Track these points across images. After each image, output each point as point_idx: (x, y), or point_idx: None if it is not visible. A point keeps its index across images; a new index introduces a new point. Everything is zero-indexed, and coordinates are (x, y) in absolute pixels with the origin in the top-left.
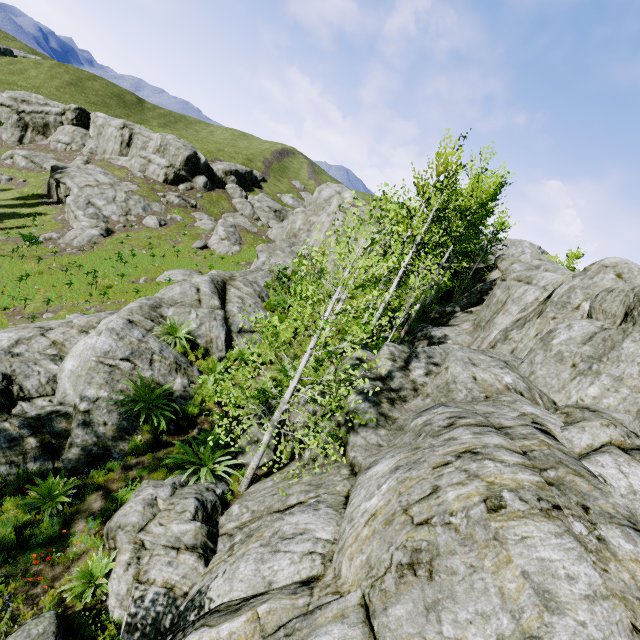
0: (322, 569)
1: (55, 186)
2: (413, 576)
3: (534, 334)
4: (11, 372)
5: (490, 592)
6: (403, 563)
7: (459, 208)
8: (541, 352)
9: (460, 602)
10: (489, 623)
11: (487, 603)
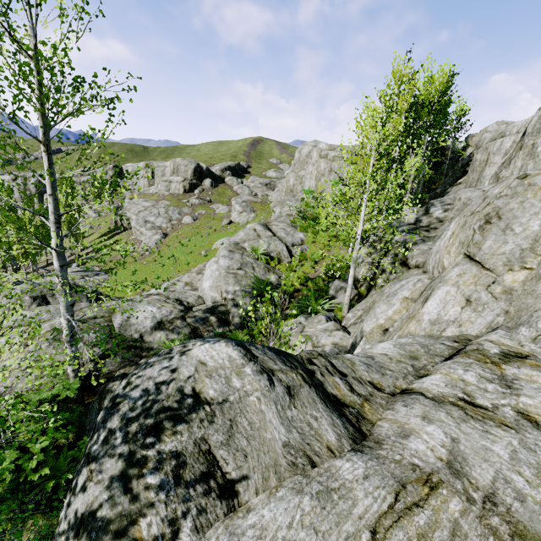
0: (430, 281)
1: (120, 220)
2: (489, 225)
3: (521, 163)
4: (177, 298)
5: (535, 204)
6: (481, 224)
7: (424, 103)
8: (530, 161)
9: (520, 217)
10: (539, 214)
11: (535, 209)
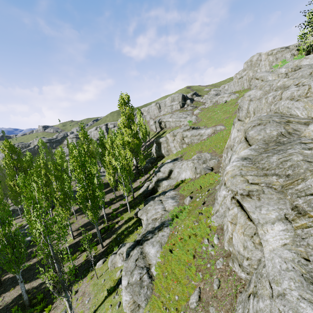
0: None
1: (159, 125)
2: None
3: None
4: None
5: None
6: None
7: None
8: None
9: None
10: None
11: None
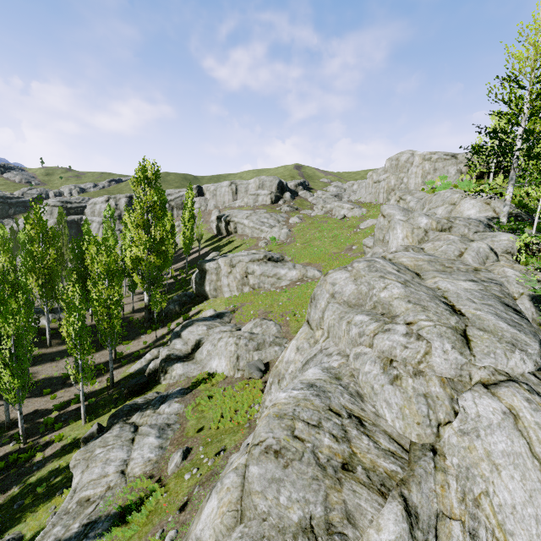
0: None
1: (225, 226)
2: None
3: None
4: None
5: None
6: None
7: None
8: None
9: None
10: None
11: None
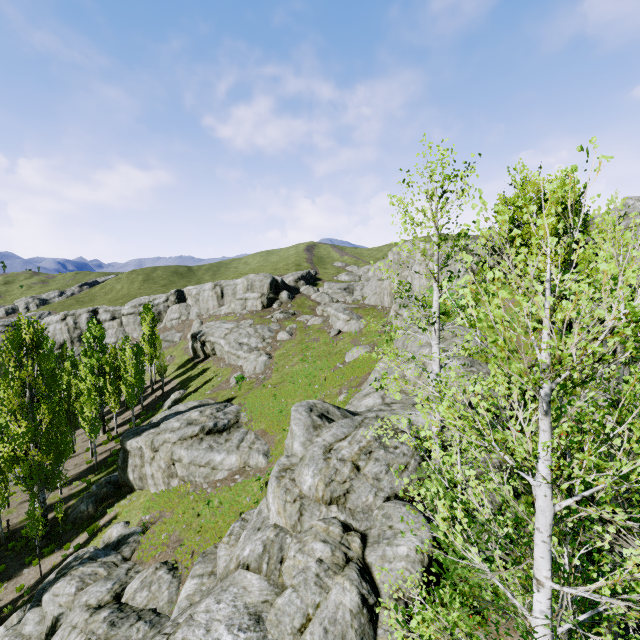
0: None
1: (201, 347)
2: None
3: None
4: (413, 403)
5: None
6: None
7: (565, 206)
8: None
9: None
10: None
11: None
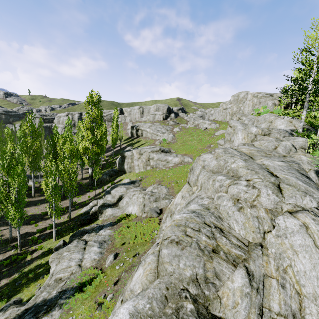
0: None
1: (136, 132)
2: None
3: None
4: None
5: None
6: None
7: None
8: None
9: None
10: None
11: None
